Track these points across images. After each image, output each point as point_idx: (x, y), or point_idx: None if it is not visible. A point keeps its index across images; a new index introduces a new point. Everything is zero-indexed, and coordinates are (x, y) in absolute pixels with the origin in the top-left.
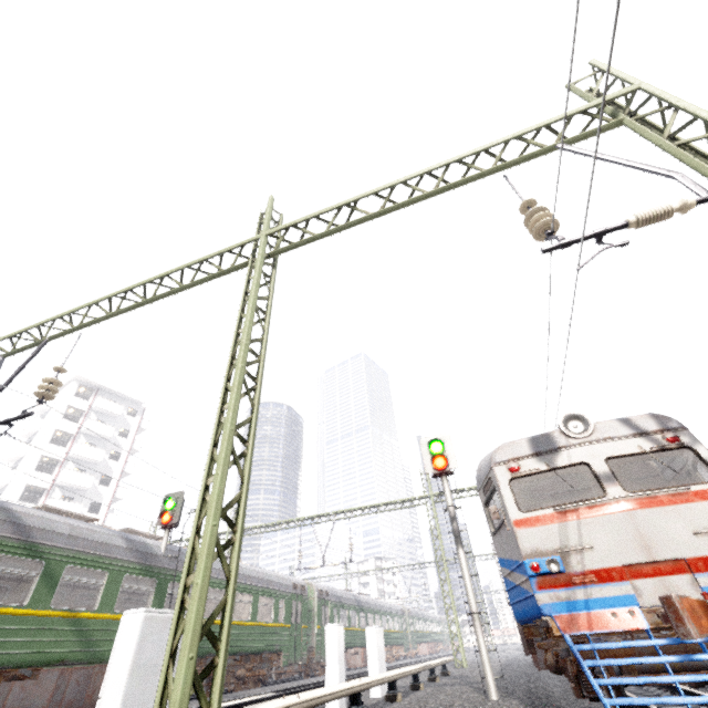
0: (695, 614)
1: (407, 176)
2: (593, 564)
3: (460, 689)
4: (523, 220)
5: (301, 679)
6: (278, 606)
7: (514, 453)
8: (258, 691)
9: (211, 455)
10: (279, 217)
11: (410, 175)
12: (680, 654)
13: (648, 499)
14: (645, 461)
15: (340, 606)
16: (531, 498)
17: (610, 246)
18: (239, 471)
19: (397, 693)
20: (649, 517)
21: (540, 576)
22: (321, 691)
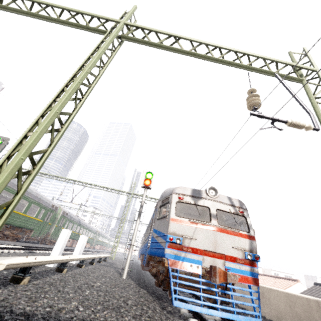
0: (220, 275)
1: (210, 42)
2: (193, 245)
3: (110, 269)
4: (248, 96)
5: (38, 244)
6: (40, 211)
7: (184, 192)
8: (13, 243)
9: (37, 120)
10: (134, 21)
11: (212, 43)
12: (203, 284)
13: (224, 230)
14: (222, 215)
15: (70, 221)
16: (176, 211)
17: (276, 127)
18: (51, 137)
19: (83, 264)
20: (221, 236)
21: (171, 243)
22: (48, 258)
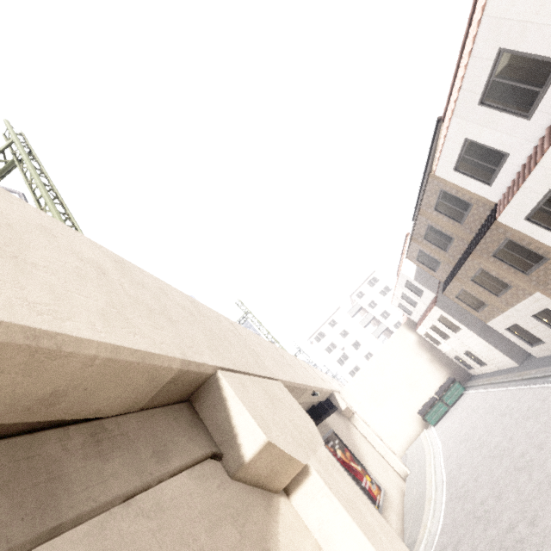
0: None
1: None
2: None
3: None
4: None
5: None
6: None
7: None
8: None
9: None
10: None
11: None
12: None
13: None
14: None
15: None
16: None
17: None
18: None
19: None
20: None
21: None
22: None
